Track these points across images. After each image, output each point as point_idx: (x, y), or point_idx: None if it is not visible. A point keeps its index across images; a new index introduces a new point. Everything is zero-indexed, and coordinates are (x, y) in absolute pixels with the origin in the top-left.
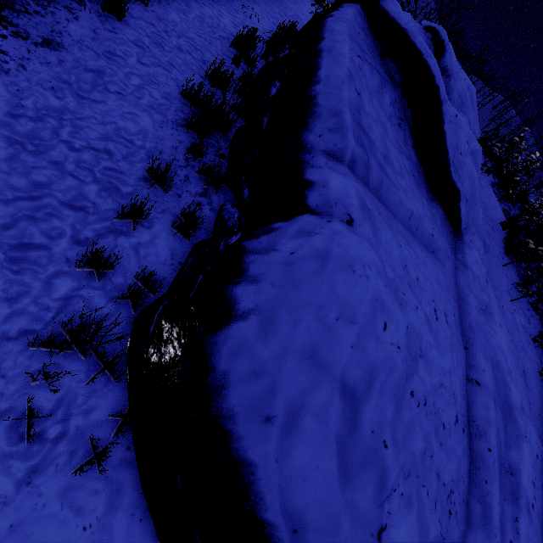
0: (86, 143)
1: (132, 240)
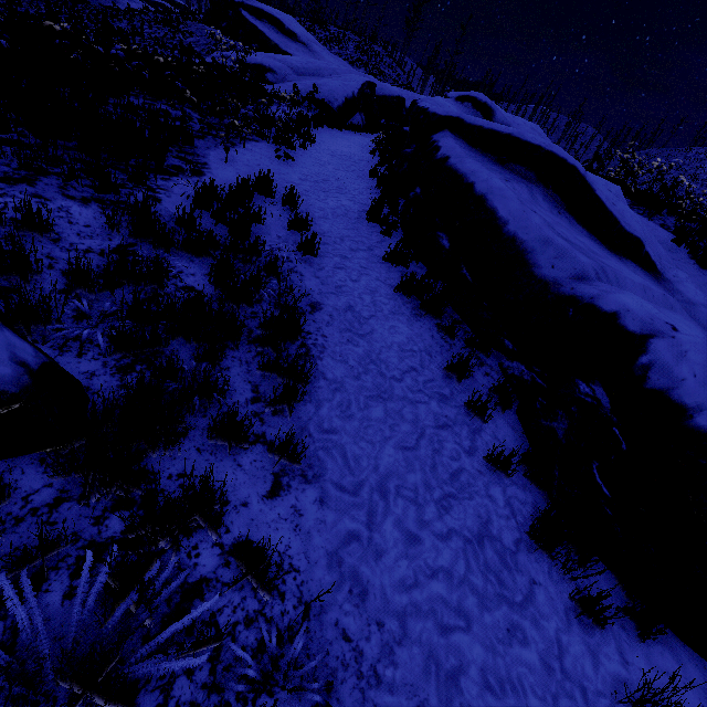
0: (399, 371)
1: (488, 432)
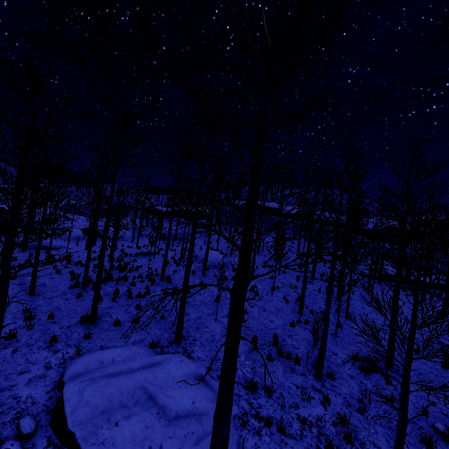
0: None
1: None
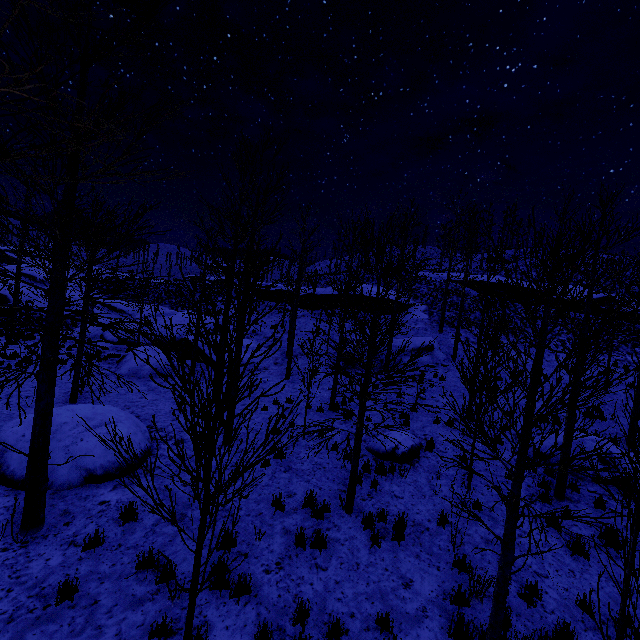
0: None
1: None
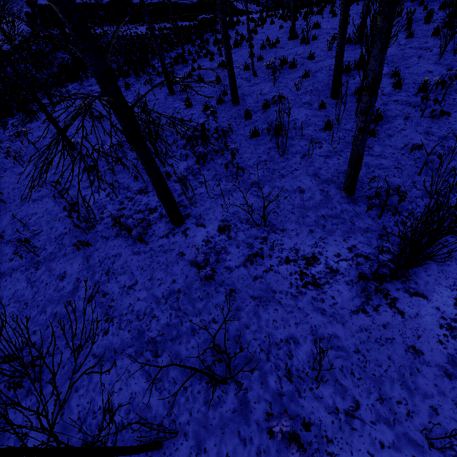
0: None
1: None
